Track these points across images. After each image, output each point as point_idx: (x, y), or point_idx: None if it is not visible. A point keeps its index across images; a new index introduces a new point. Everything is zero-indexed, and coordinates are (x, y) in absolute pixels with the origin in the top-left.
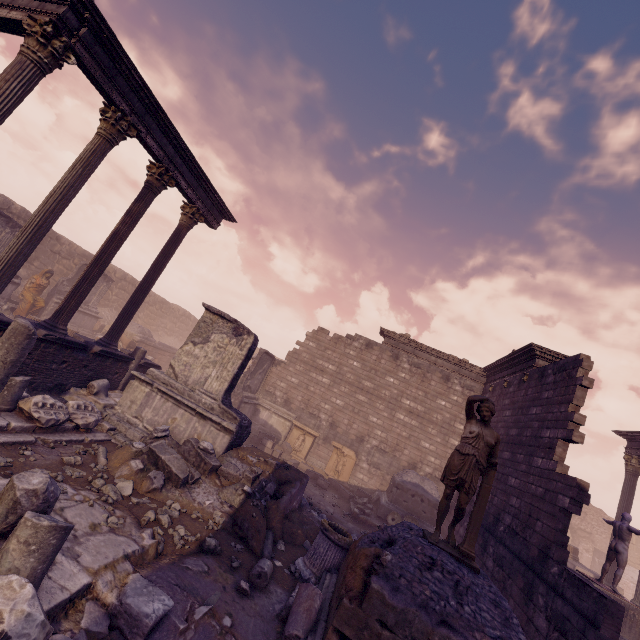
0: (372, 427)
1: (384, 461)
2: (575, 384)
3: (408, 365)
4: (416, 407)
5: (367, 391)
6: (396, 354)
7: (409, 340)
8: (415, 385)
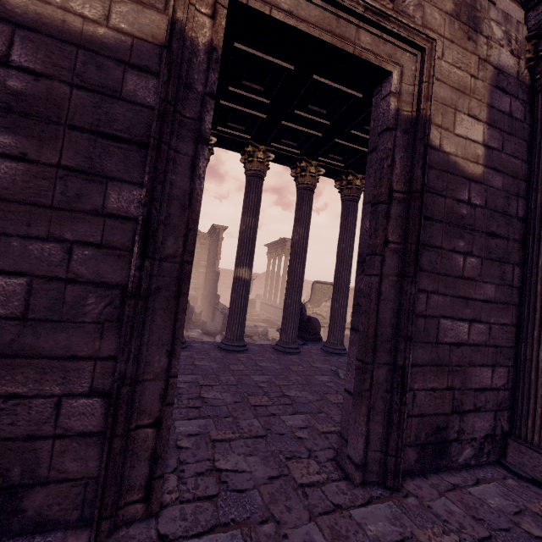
0: None
1: None
2: (219, 241)
3: None
4: None
5: None
6: None
7: None
8: None
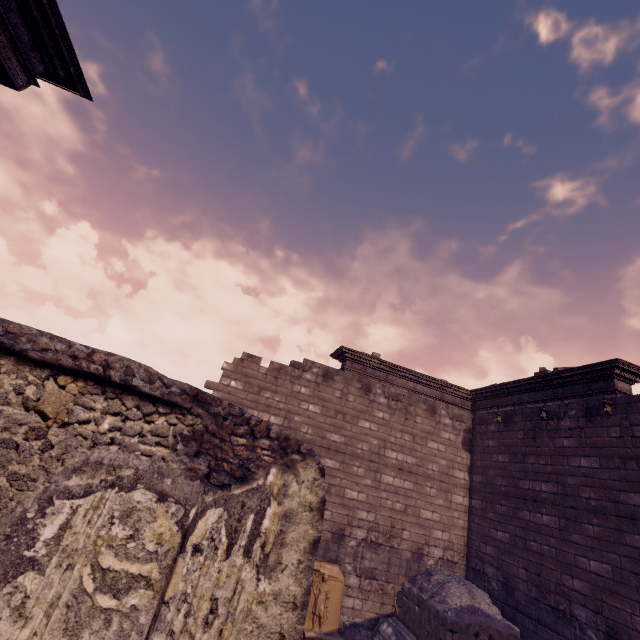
0: (353, 509)
1: (379, 561)
2: None
3: (385, 398)
4: (406, 460)
5: (336, 450)
6: (367, 384)
7: (382, 362)
8: (398, 427)
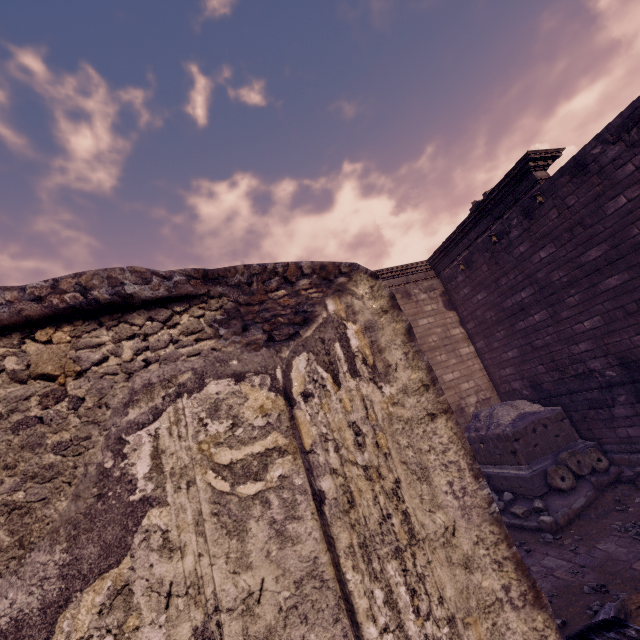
0: None
1: None
2: None
3: None
4: None
5: None
6: None
7: None
8: None
